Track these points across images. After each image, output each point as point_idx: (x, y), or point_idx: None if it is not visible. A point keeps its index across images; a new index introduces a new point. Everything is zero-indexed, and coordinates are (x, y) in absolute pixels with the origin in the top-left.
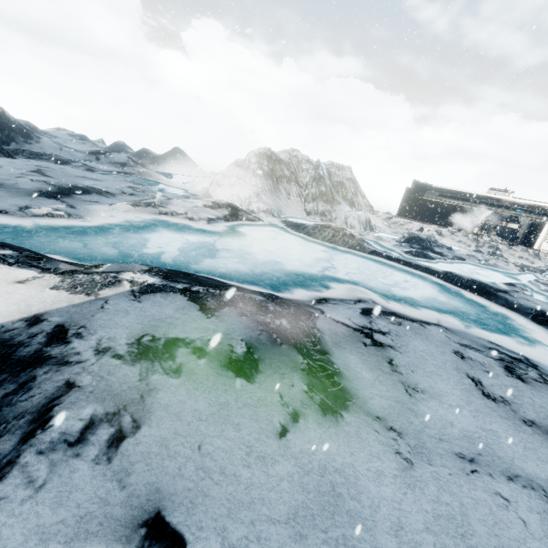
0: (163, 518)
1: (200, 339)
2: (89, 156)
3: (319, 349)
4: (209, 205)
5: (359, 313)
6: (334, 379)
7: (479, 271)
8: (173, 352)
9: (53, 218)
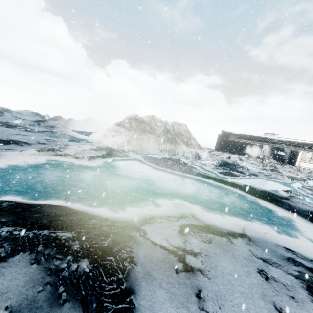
0: None
1: None
2: (33, 123)
3: (125, 288)
4: (94, 148)
5: (177, 232)
6: None
7: (266, 182)
8: None
9: None
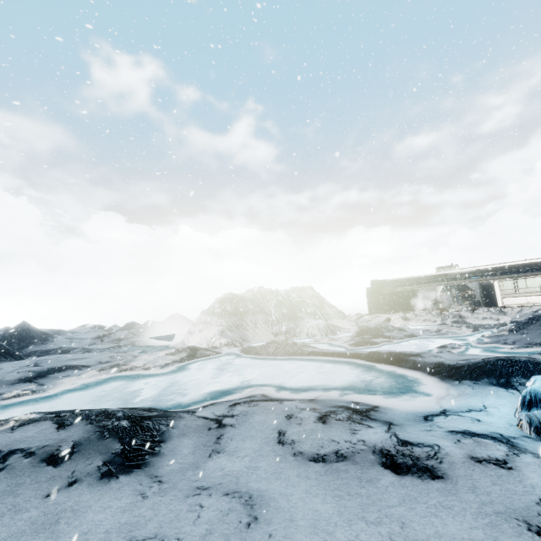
0: None
1: (38, 446)
2: (95, 340)
3: (158, 440)
4: (170, 352)
5: (227, 406)
6: (144, 457)
7: (428, 342)
8: (8, 458)
9: (18, 398)
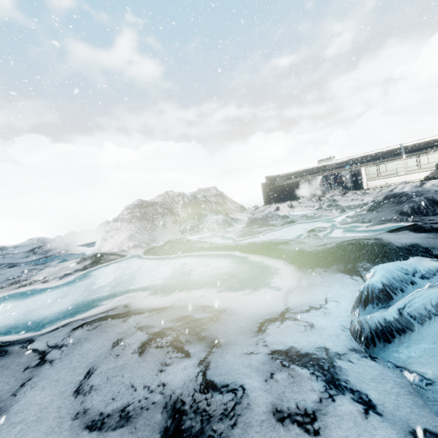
0: None
1: None
2: (28, 253)
3: None
4: (76, 261)
5: (70, 330)
6: None
7: (304, 226)
8: None
9: None
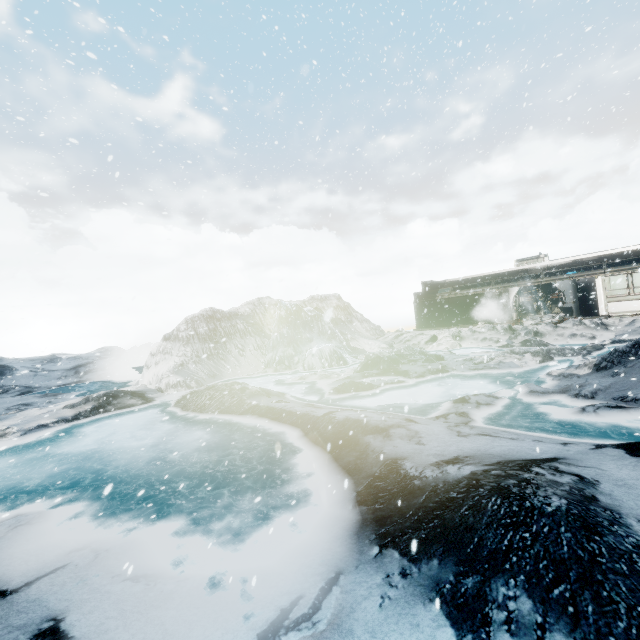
0: None
1: None
2: (68, 372)
3: None
4: (74, 403)
5: None
6: None
7: (461, 383)
8: None
9: None
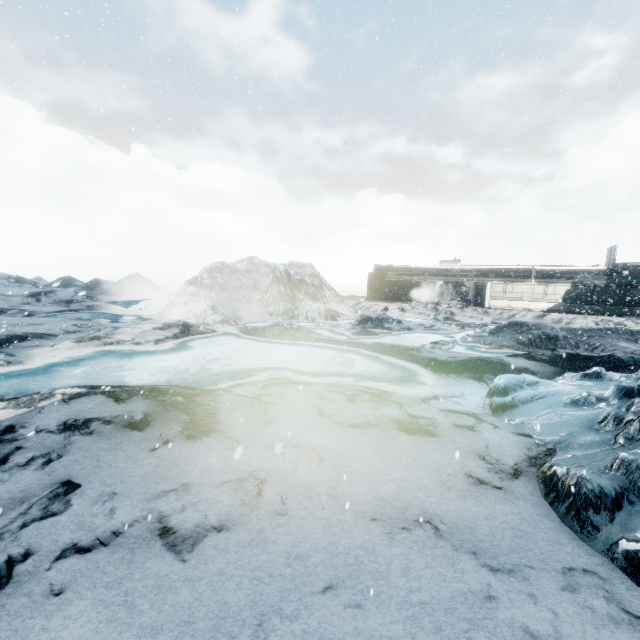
0: (71, 481)
1: (110, 416)
2: (28, 299)
3: (211, 413)
4: (159, 327)
5: (260, 387)
6: (210, 425)
7: (422, 336)
8: (89, 425)
9: None
